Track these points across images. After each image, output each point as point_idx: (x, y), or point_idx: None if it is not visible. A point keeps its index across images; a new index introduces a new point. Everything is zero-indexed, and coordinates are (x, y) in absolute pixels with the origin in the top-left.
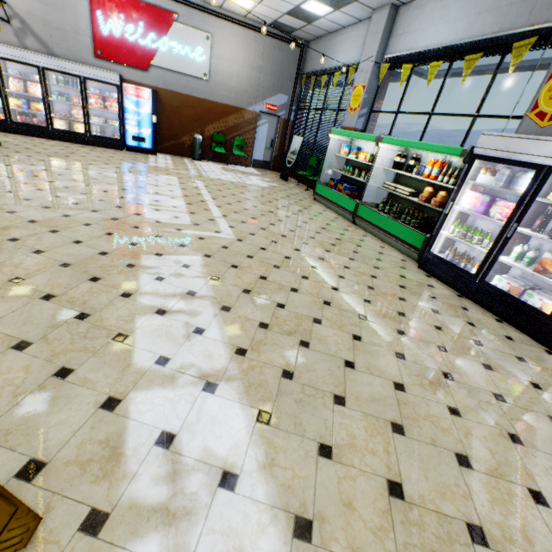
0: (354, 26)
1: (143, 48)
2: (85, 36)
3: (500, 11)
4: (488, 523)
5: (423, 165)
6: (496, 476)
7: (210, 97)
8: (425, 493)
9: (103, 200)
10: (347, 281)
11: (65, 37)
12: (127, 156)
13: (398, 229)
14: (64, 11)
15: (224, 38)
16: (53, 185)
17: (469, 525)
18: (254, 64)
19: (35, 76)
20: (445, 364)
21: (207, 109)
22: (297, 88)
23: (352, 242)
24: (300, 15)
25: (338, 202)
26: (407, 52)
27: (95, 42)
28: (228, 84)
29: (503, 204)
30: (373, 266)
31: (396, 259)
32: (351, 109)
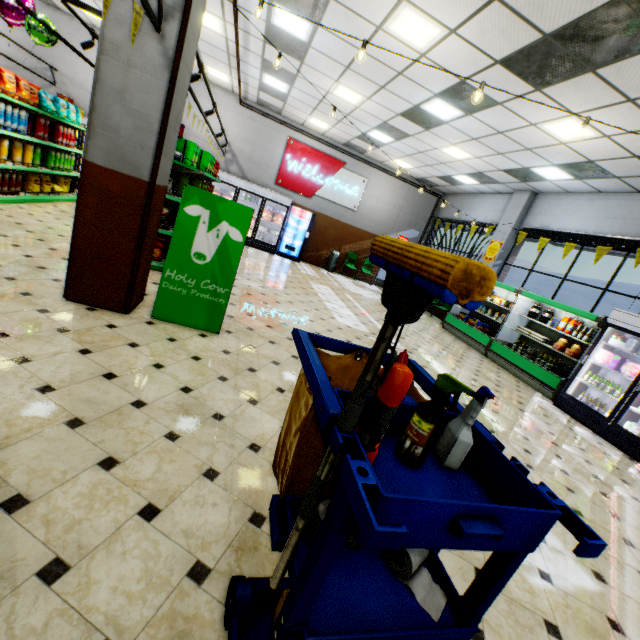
0: (493, 195)
1: (313, 182)
2: (273, 169)
3: (626, 221)
4: (634, 542)
5: (558, 319)
6: (637, 529)
7: (354, 224)
8: (595, 519)
9: (303, 302)
10: (501, 401)
11: (258, 168)
12: (282, 261)
13: (534, 369)
14: (265, 152)
15: (377, 183)
16: (264, 283)
17: (623, 538)
18: (396, 204)
19: (232, 192)
20: (592, 470)
21: (348, 232)
22: (428, 227)
23: (491, 372)
24: (448, 180)
25: (470, 334)
26: (544, 228)
27: (279, 174)
28: (371, 216)
29: (632, 365)
30: (516, 394)
31: (532, 393)
32: (486, 258)
